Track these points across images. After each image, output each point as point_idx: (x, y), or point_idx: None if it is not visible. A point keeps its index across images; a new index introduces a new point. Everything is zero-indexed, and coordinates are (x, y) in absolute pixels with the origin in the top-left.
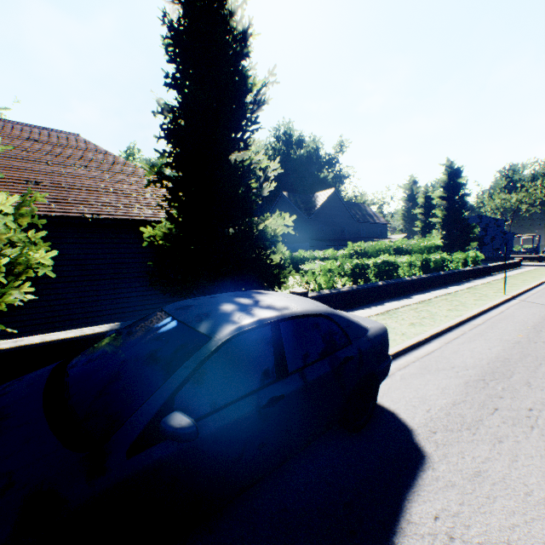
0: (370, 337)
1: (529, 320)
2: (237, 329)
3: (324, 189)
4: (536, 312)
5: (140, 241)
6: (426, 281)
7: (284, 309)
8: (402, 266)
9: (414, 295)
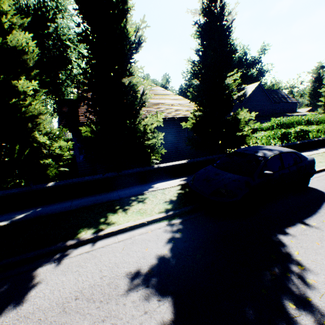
0: (308, 161)
1: None
2: (271, 155)
3: (250, 82)
4: None
5: (176, 126)
6: None
7: (280, 150)
8: (312, 132)
9: (319, 149)
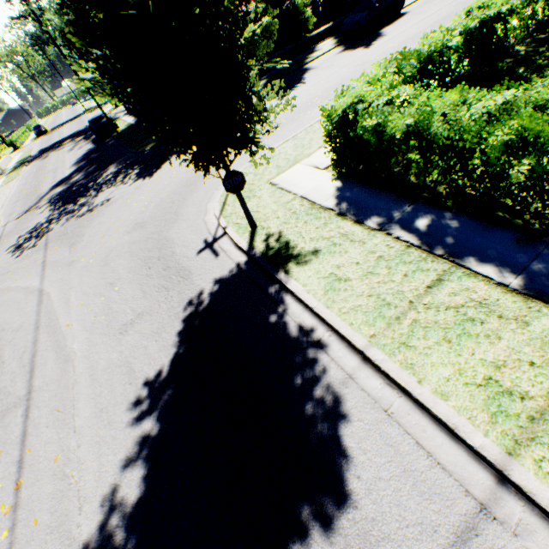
0: None
1: None
2: None
3: None
4: None
5: None
6: None
7: None
8: None
9: None
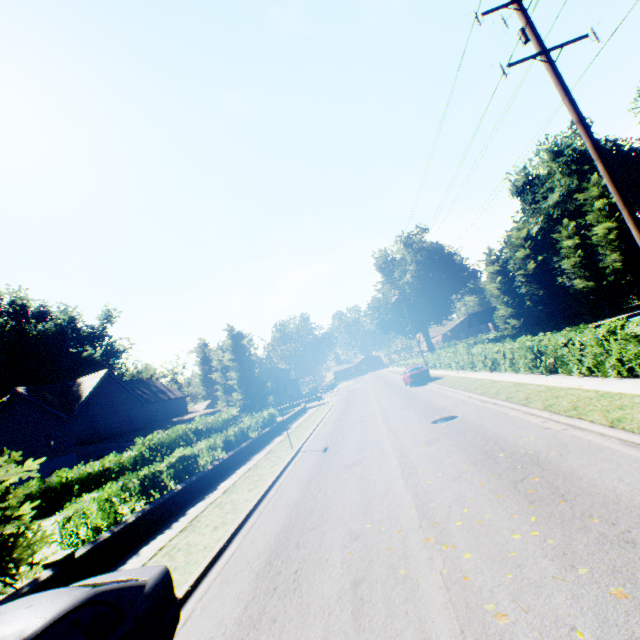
0: (149, 591)
1: (306, 472)
2: None
3: (93, 370)
4: (311, 461)
5: None
6: (230, 460)
7: (27, 629)
8: (203, 453)
9: (221, 484)
